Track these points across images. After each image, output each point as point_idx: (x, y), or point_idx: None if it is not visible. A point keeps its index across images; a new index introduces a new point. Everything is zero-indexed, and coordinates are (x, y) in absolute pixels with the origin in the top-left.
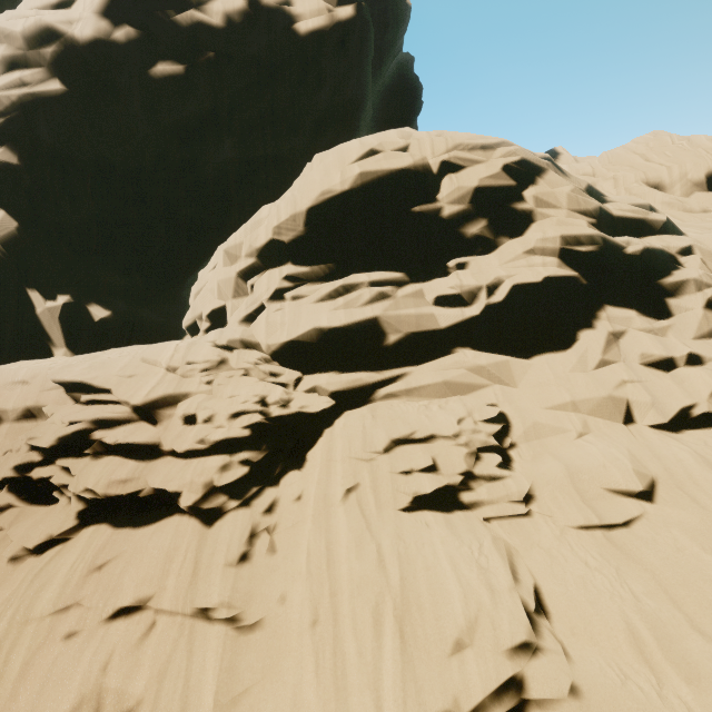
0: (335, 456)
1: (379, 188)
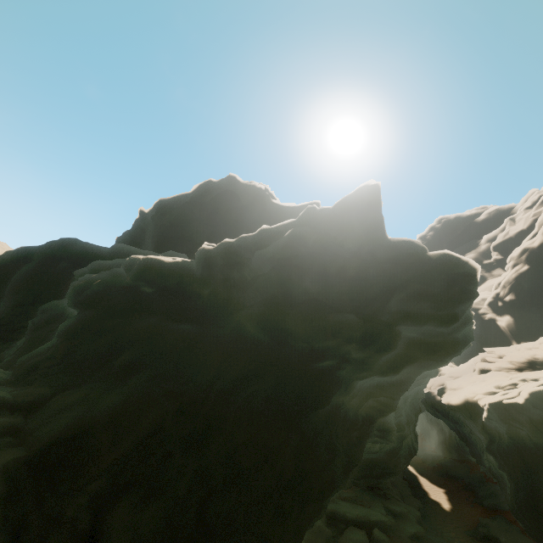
0: None
1: None
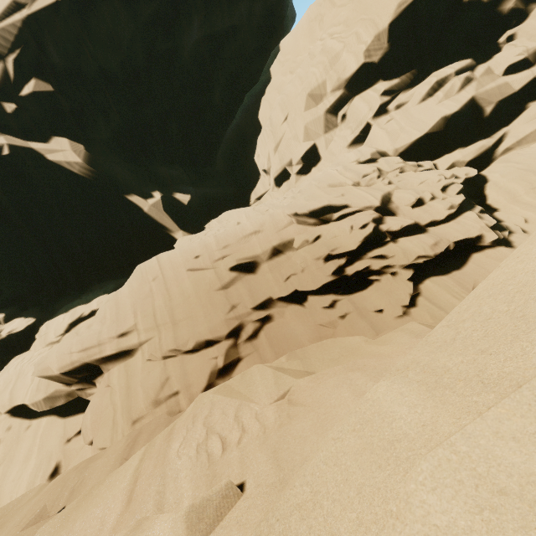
0: (518, 193)
1: None
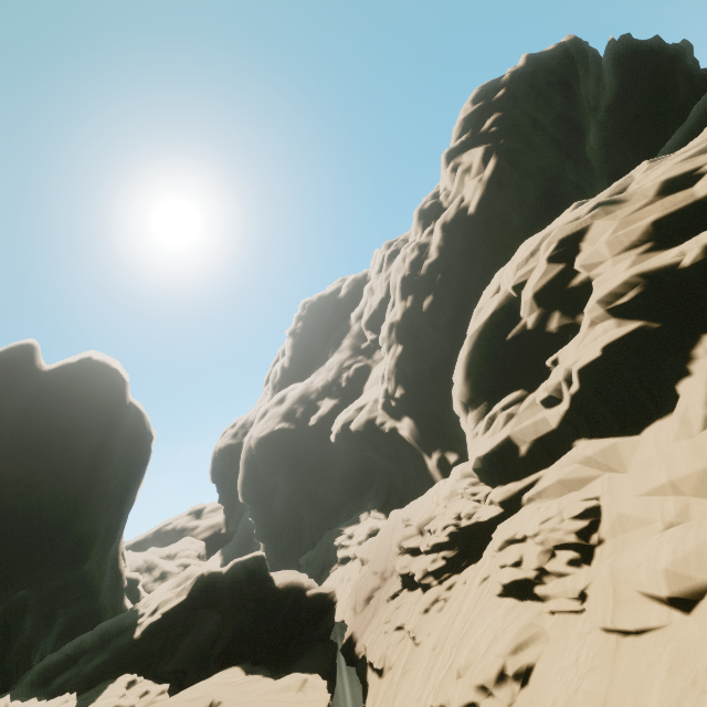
0: (486, 554)
1: (484, 338)
